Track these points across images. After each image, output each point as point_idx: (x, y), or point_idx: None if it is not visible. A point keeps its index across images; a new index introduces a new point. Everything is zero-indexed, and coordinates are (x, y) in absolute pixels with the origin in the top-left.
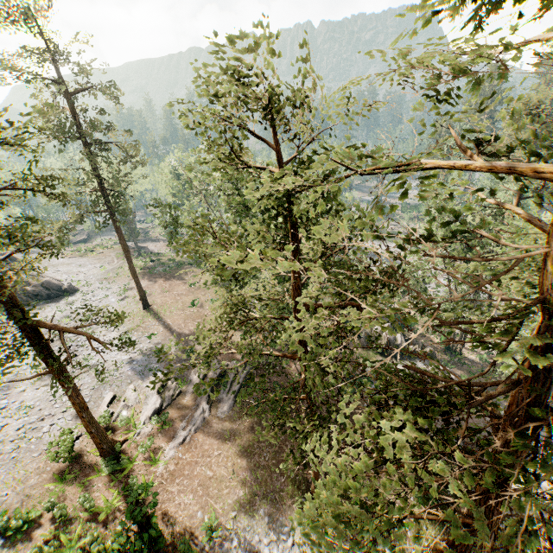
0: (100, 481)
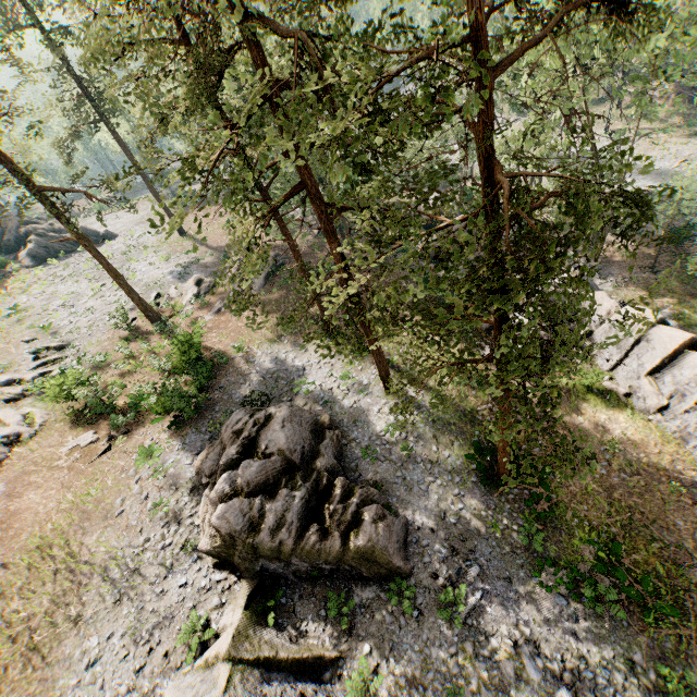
0: (155, 338)
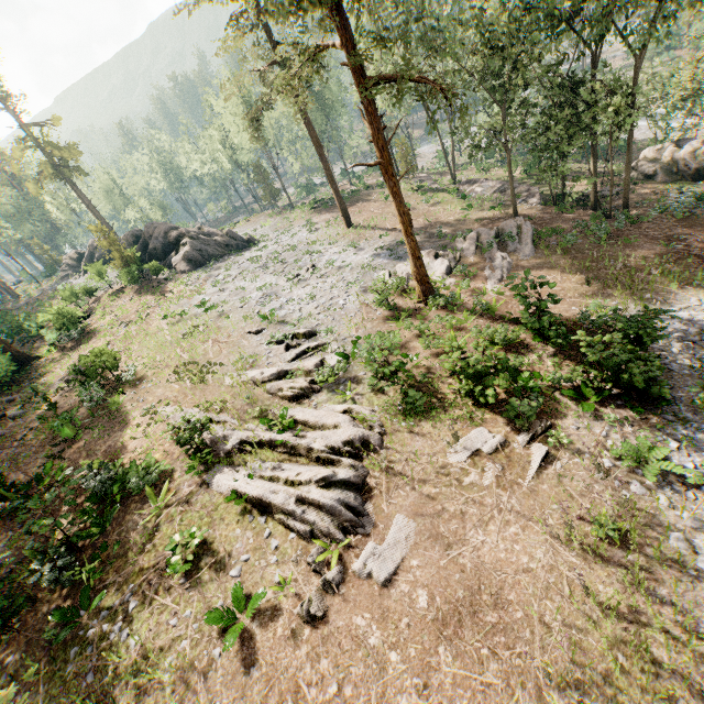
0: (437, 314)
